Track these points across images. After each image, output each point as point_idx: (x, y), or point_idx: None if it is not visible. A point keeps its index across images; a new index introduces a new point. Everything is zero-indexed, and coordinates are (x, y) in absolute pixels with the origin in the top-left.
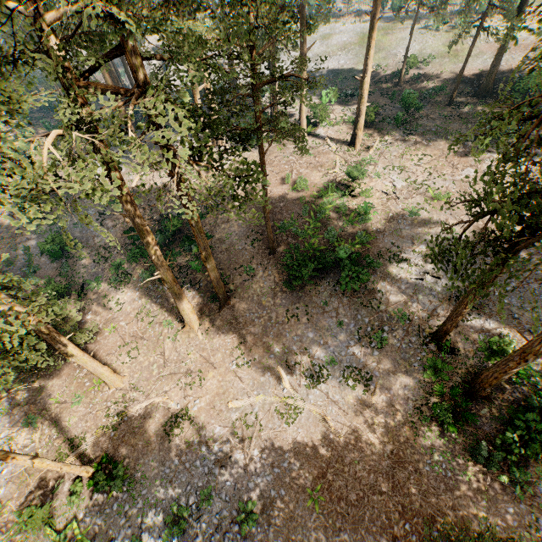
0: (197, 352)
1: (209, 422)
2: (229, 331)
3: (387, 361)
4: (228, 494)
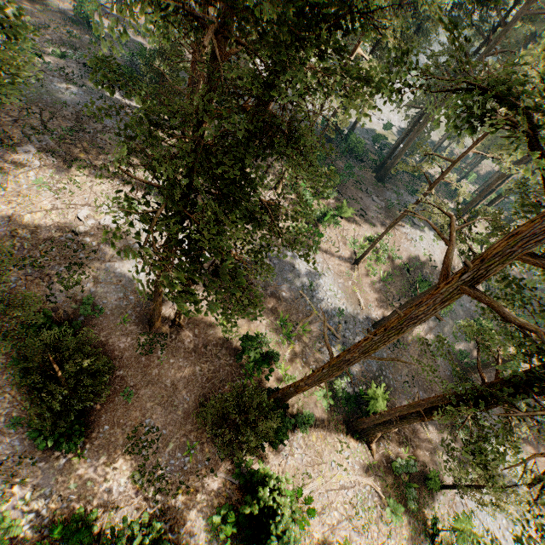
0: None
1: None
2: None
3: None
4: None
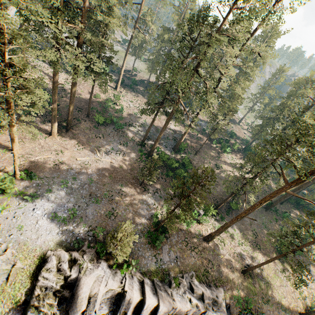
0: (58, 144)
1: (69, 163)
2: (72, 139)
3: (128, 150)
4: (82, 179)
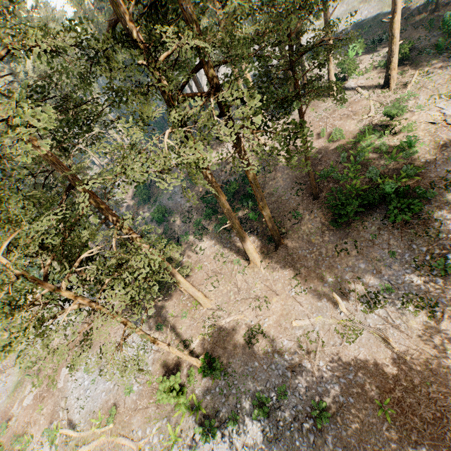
0: (262, 283)
1: (278, 336)
2: (286, 265)
3: None
4: (300, 394)
